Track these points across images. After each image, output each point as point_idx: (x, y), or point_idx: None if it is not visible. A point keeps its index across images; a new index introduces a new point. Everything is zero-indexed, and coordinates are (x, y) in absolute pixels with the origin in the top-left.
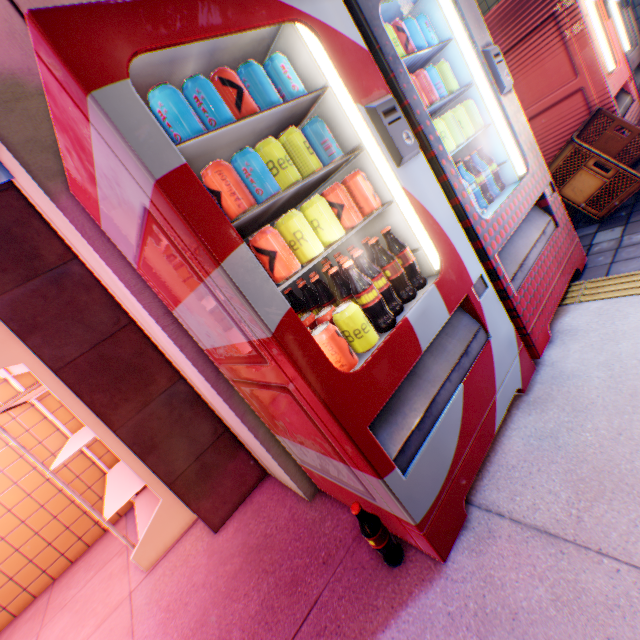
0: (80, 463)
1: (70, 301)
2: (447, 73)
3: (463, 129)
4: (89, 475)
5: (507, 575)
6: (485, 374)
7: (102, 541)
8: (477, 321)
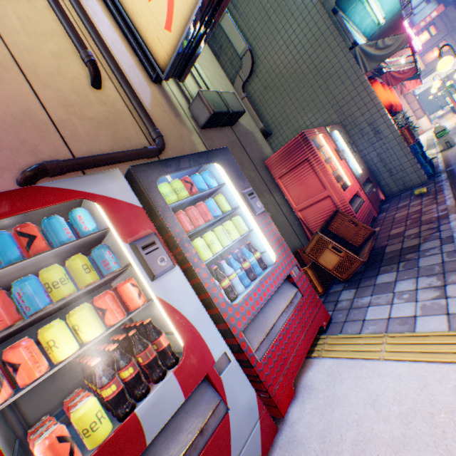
0: None
1: None
2: (223, 201)
3: (232, 234)
4: None
5: None
6: (220, 450)
7: None
8: (219, 393)
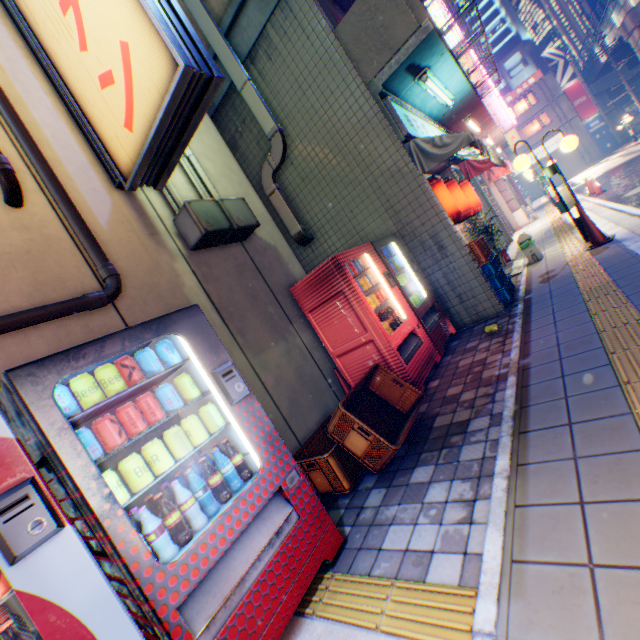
0: None
1: None
2: (186, 384)
3: (194, 436)
4: None
5: None
6: None
7: None
8: None
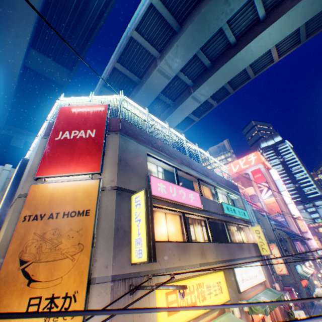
0: None
1: None
2: (287, 296)
3: None
4: None
5: None
6: None
7: None
8: None
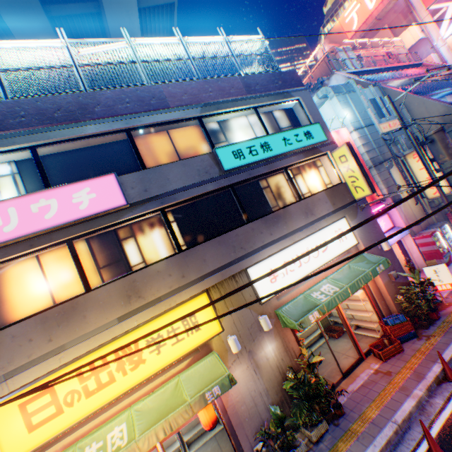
0: None
1: (400, 245)
2: (445, 230)
3: (447, 235)
4: None
5: (451, 266)
6: (450, 257)
7: None
8: (449, 253)
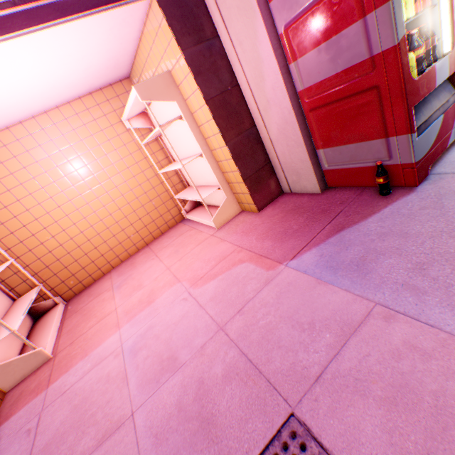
0: (160, 189)
1: (213, 63)
2: None
3: None
4: (164, 197)
5: (451, 185)
6: (451, 117)
7: (171, 231)
8: (454, 89)
